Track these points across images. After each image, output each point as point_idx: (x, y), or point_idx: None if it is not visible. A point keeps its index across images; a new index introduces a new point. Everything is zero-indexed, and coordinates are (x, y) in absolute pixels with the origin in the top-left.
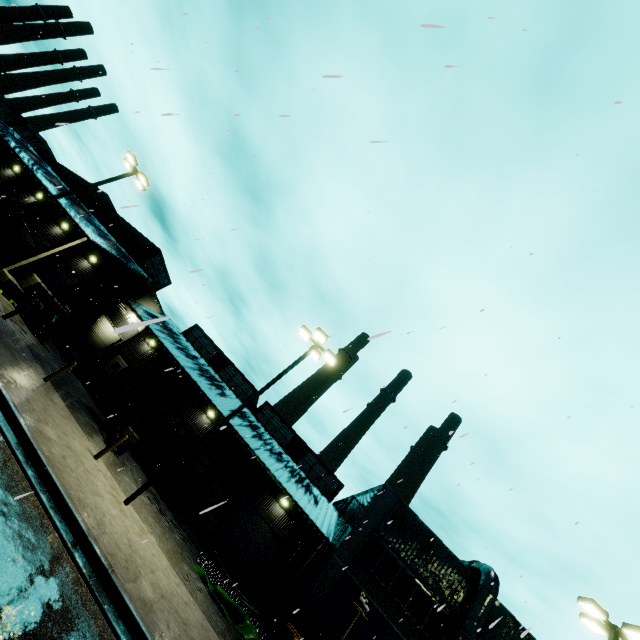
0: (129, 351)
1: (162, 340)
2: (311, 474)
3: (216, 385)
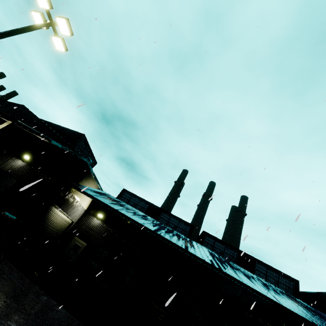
0: (82, 230)
1: (122, 212)
2: (269, 281)
3: (178, 236)
